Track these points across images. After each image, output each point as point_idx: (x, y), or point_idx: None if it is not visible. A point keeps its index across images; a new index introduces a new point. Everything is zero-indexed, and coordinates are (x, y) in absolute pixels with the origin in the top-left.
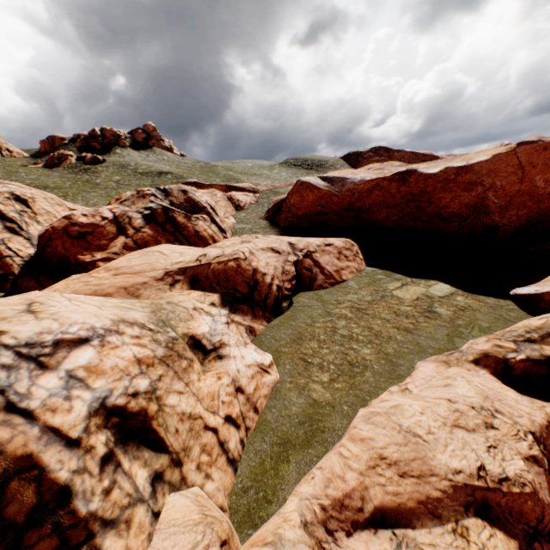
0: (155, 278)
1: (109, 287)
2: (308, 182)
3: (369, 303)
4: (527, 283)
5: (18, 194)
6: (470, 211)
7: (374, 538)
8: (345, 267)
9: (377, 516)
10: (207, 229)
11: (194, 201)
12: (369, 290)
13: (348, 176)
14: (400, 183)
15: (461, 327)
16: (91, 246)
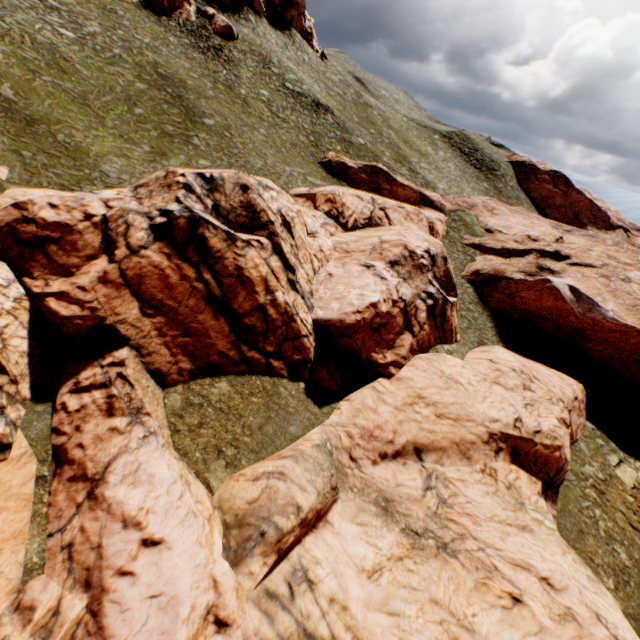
0: (482, 440)
1: (442, 438)
2: (558, 290)
3: (604, 484)
4: None
5: (283, 214)
6: None
7: None
8: (579, 424)
9: None
10: (455, 319)
11: (450, 275)
12: (597, 461)
13: (599, 302)
14: None
15: None
16: (381, 340)
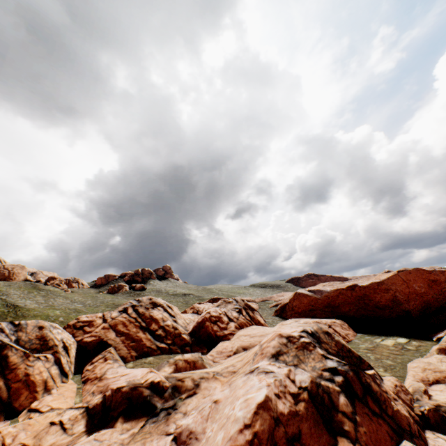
0: None
1: (255, 341)
2: (302, 293)
3: (373, 347)
4: (439, 333)
5: (167, 304)
6: (392, 303)
7: (437, 385)
8: (348, 333)
9: (434, 381)
10: (261, 319)
11: (248, 305)
12: (367, 342)
13: (322, 289)
14: (351, 291)
15: (423, 352)
16: (219, 327)
